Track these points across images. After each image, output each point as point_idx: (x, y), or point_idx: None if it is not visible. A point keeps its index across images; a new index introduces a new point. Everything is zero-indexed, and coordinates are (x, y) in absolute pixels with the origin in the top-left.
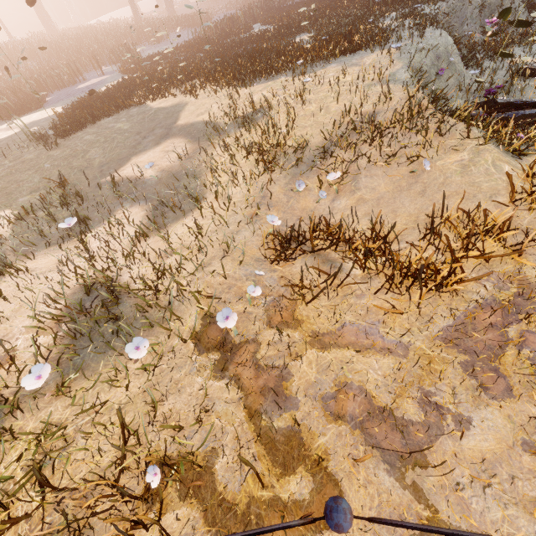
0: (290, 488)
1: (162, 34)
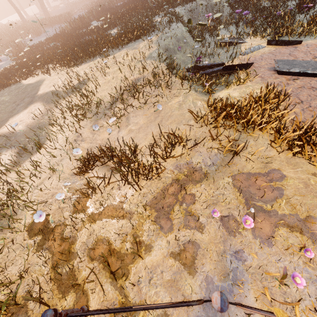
0: (64, 303)
1: (40, 30)
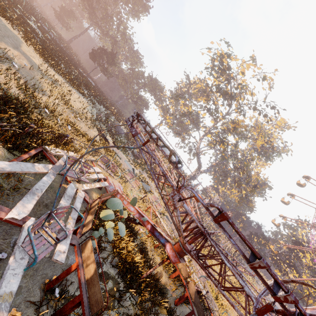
0: None
1: None
